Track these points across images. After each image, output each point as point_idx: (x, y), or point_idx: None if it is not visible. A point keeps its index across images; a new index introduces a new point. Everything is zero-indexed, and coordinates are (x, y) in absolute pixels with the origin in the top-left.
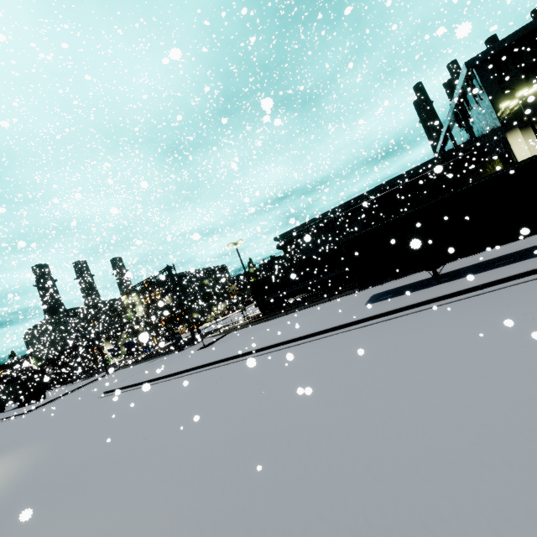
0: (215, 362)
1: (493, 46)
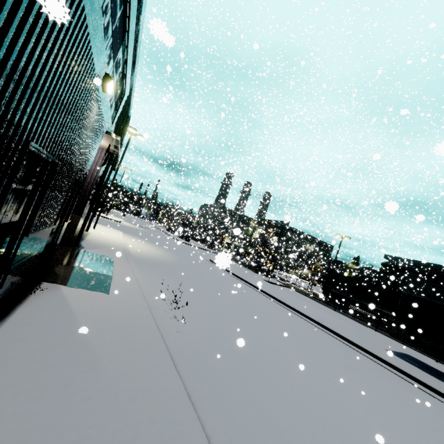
0: (262, 290)
1: None
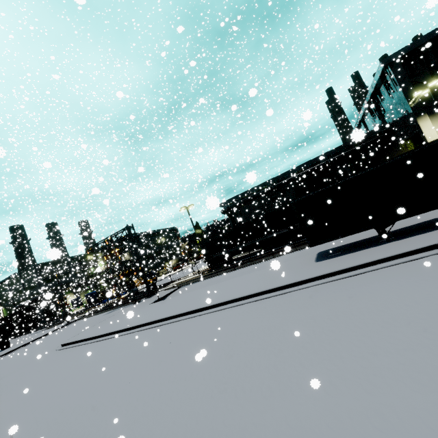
0: (171, 317)
1: (404, 48)
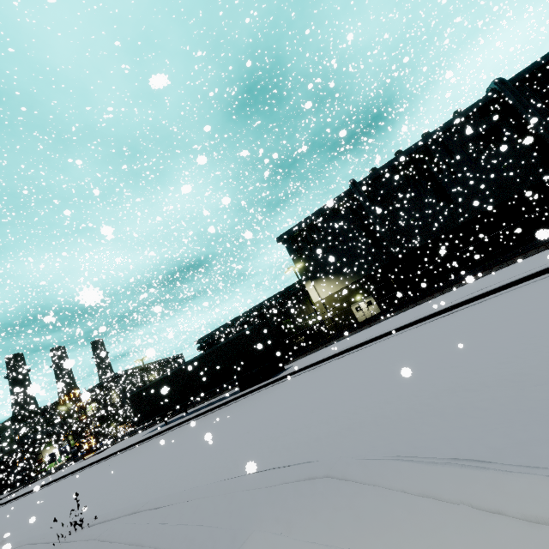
0: (50, 482)
1: (288, 231)
